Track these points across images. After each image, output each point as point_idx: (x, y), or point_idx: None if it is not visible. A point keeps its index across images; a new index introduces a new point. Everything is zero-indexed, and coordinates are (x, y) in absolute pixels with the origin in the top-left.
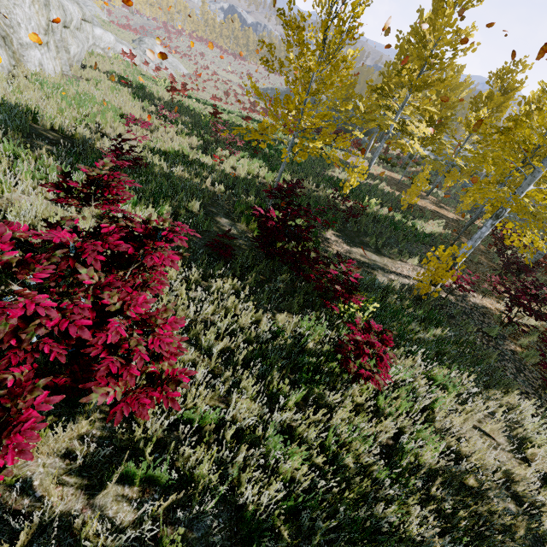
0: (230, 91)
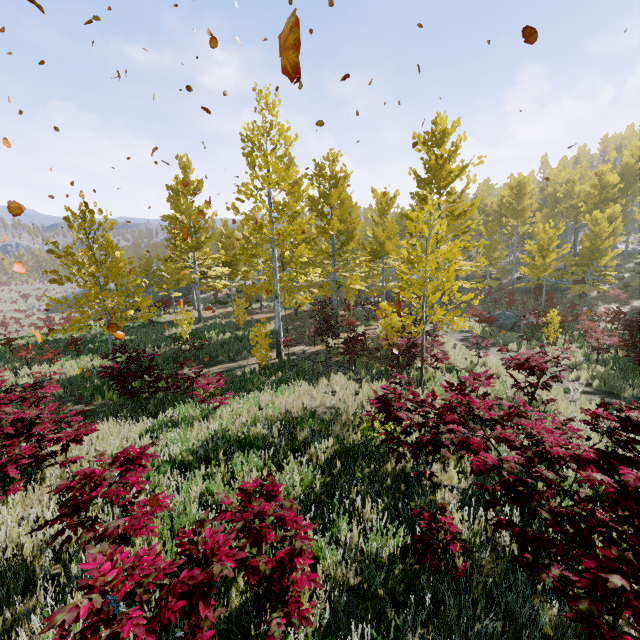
0: (5, 320)
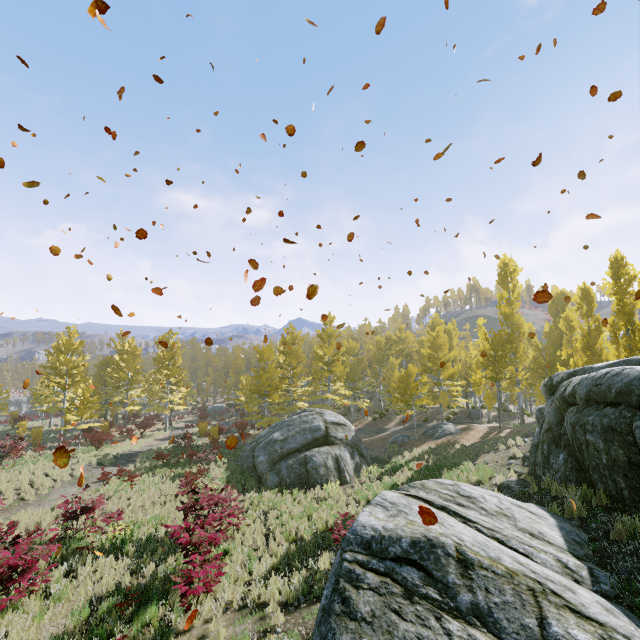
0: None
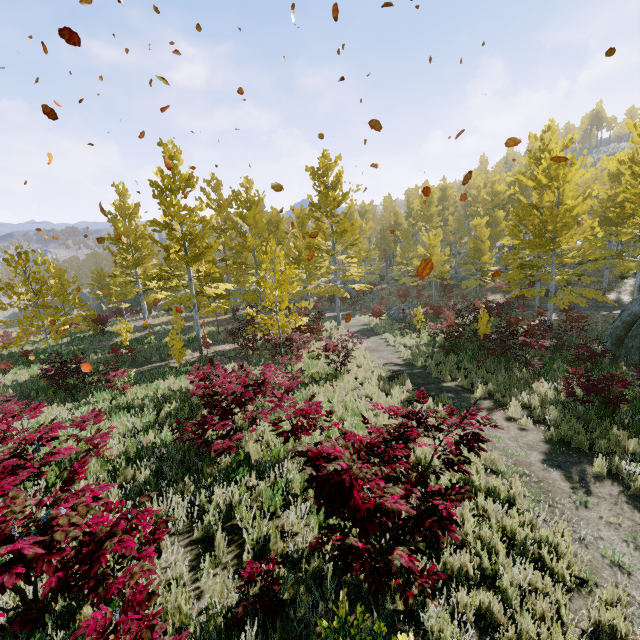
0: None
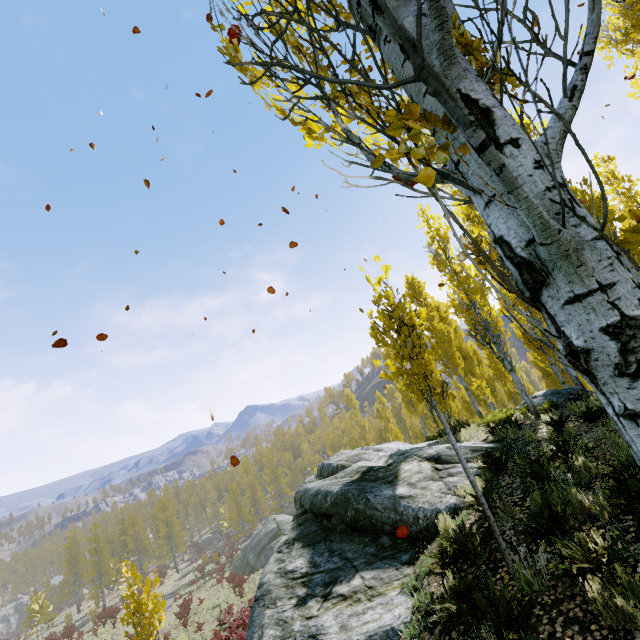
0: None
